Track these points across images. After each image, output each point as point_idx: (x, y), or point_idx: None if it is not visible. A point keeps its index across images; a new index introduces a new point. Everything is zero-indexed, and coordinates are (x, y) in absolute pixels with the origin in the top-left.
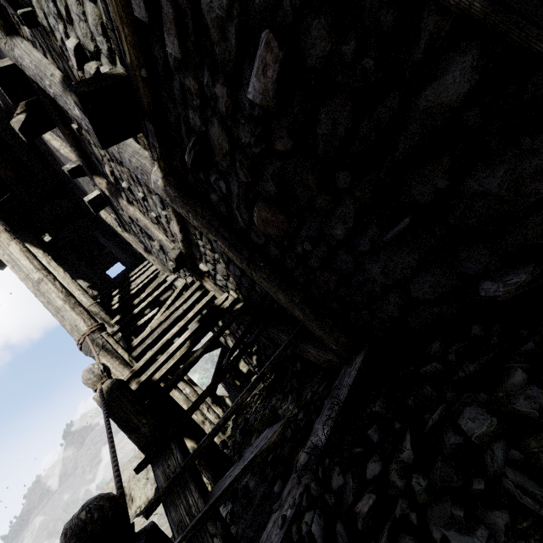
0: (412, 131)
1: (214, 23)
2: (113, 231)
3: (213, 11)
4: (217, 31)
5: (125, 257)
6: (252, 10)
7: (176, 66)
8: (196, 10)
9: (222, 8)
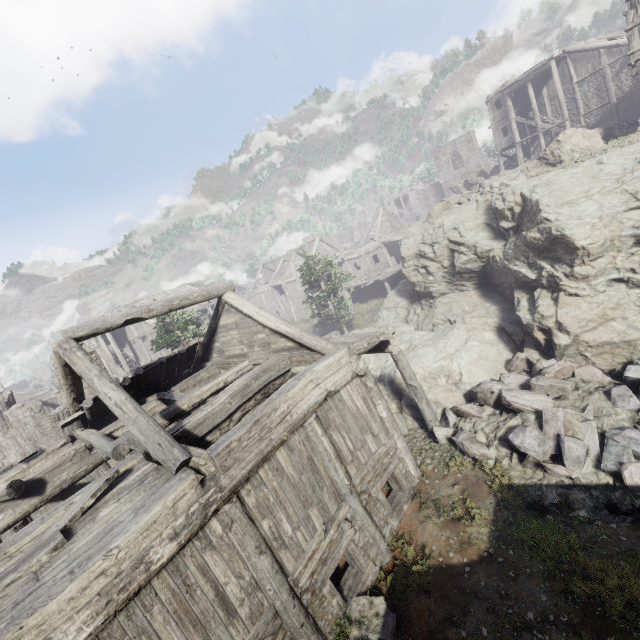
0: None
1: None
2: (524, 94)
3: None
4: None
5: (521, 106)
6: None
7: (635, 95)
8: None
9: None
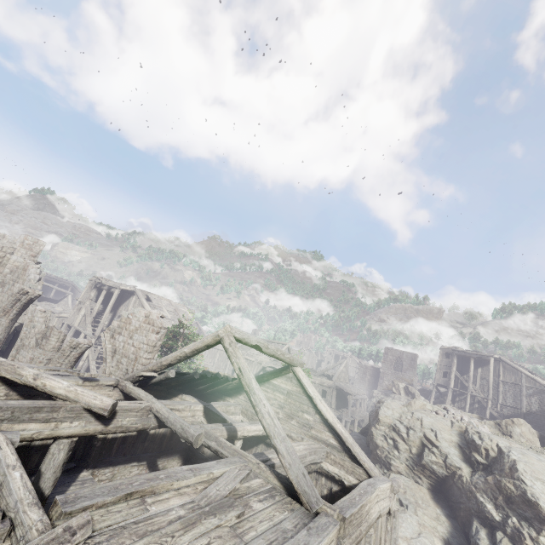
0: (544, 432)
1: (542, 421)
2: (465, 361)
3: (543, 421)
4: (542, 422)
5: (461, 367)
6: (544, 424)
7: (538, 417)
8: (542, 420)
9: (543, 422)
